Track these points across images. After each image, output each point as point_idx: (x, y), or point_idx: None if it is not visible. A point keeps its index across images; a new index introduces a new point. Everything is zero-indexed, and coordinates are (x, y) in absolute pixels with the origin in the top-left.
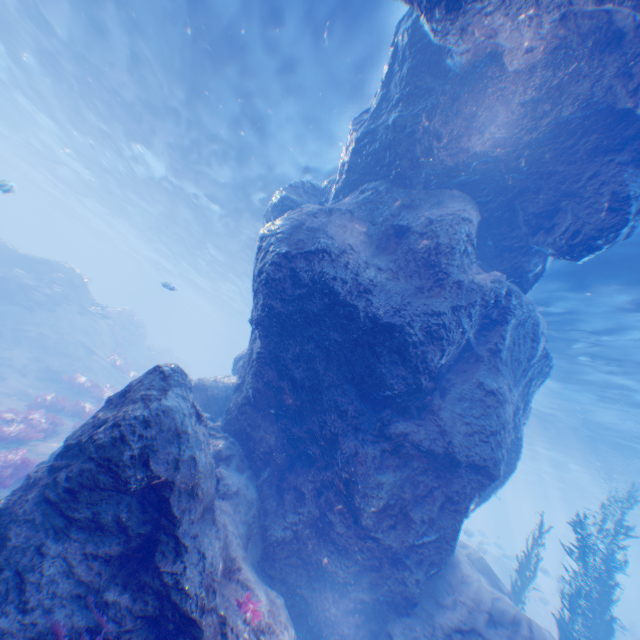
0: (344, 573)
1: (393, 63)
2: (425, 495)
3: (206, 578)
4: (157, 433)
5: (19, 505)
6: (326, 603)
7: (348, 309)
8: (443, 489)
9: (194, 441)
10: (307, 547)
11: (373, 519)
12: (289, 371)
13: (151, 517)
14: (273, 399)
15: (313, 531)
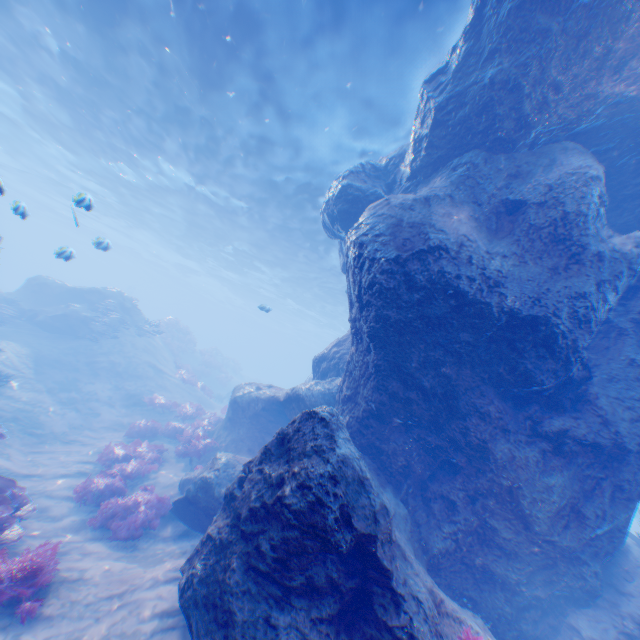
0: (514, 574)
1: (482, 6)
2: (594, 490)
3: (431, 625)
4: (346, 488)
5: (225, 575)
6: (498, 603)
7: (479, 308)
8: (612, 480)
9: (375, 485)
10: (469, 553)
11: (545, 523)
12: (416, 381)
13: (354, 568)
14: (401, 410)
15: (473, 537)
